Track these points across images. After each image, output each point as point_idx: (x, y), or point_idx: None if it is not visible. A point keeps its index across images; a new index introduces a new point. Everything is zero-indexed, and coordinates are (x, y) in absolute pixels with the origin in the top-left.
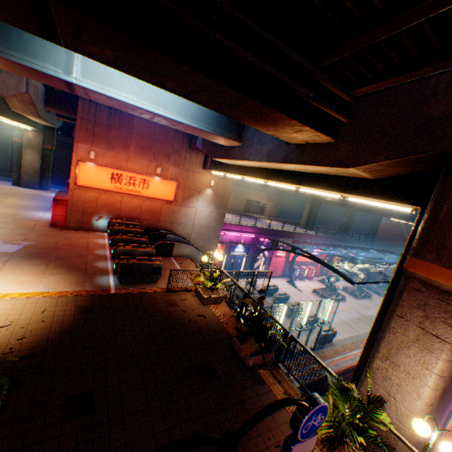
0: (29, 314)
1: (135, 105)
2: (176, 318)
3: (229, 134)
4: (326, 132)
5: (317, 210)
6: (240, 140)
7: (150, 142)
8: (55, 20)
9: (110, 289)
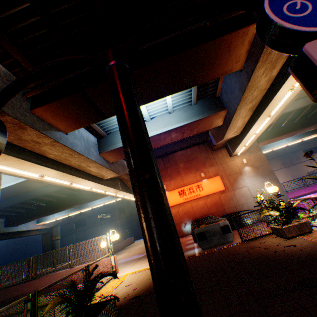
0: (141, 277)
1: (156, 134)
2: (257, 254)
3: (213, 111)
4: (244, 26)
5: None
6: (223, 108)
7: (188, 163)
8: (95, 102)
9: (194, 254)
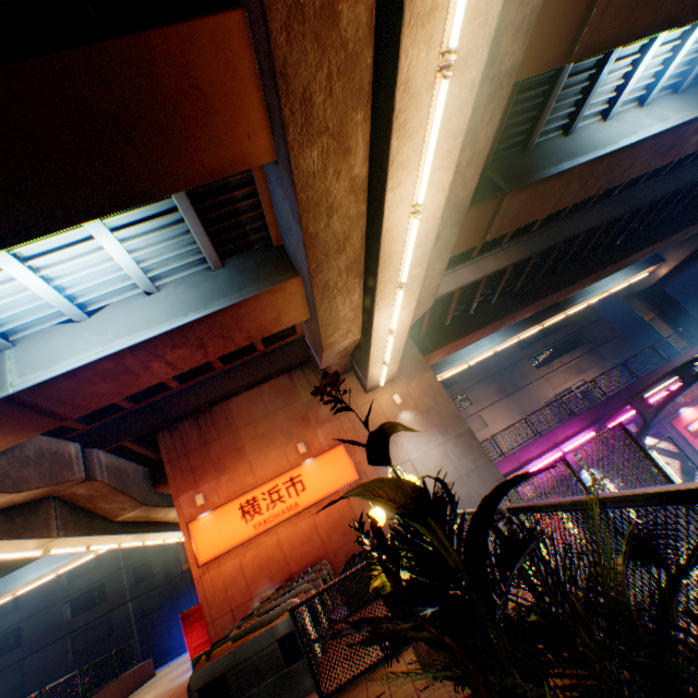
0: None
1: (104, 356)
2: None
3: (269, 281)
4: (210, 13)
5: (672, 304)
6: (295, 273)
7: (266, 420)
8: None
9: None
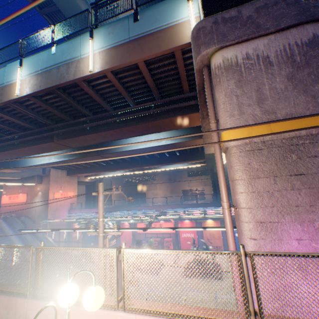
0: None
1: None
2: None
3: None
4: None
5: None
6: None
7: None
8: None
9: None
